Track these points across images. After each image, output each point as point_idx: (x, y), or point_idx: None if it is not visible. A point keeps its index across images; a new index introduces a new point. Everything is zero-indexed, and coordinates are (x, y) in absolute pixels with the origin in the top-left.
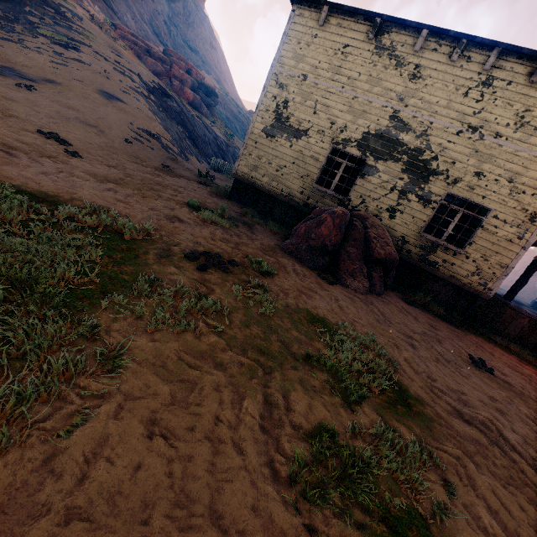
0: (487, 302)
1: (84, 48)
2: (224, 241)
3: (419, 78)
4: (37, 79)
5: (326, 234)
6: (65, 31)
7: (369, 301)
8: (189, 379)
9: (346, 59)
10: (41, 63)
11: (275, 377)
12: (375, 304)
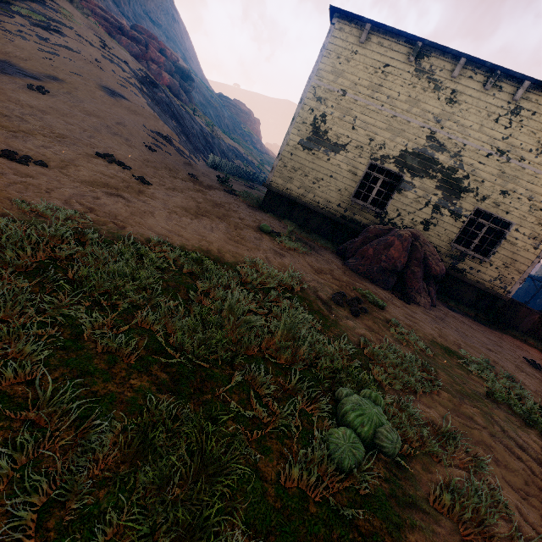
0: (505, 303)
1: (66, 30)
2: (323, 272)
3: (455, 102)
4: (39, 75)
5: (397, 257)
6: (40, 8)
7: (440, 317)
8: (477, 439)
9: (387, 79)
10: (32, 52)
11: (499, 421)
12: (445, 319)
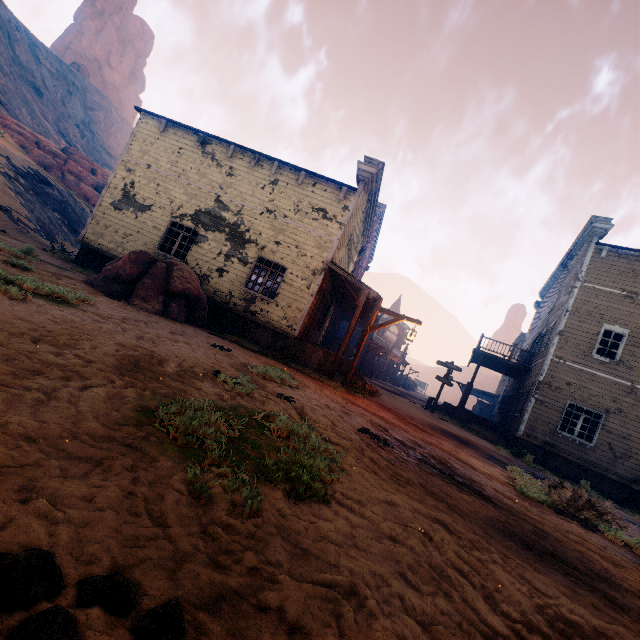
0: (294, 341)
1: None
2: None
3: (233, 175)
4: None
5: (121, 266)
6: None
7: (147, 313)
8: None
9: (182, 157)
10: None
11: None
12: (152, 315)
